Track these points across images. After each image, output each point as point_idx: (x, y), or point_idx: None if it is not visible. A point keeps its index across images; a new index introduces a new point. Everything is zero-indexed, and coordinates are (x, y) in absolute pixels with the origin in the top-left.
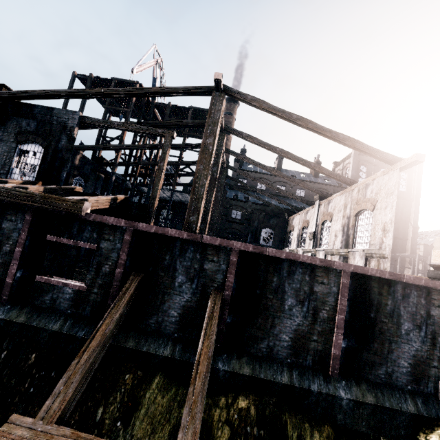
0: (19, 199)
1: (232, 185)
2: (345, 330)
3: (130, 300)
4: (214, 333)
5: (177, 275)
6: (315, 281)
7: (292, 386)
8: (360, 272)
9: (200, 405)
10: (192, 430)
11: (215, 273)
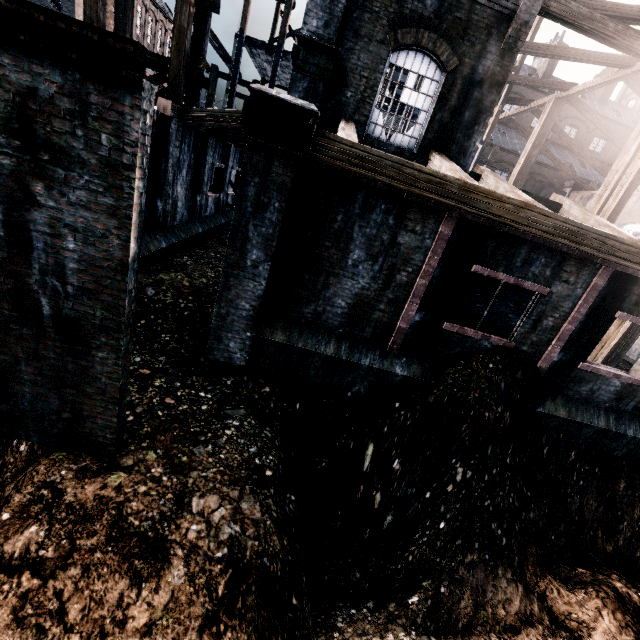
0: (616, 255)
1: (512, 121)
2: None
3: None
4: None
5: None
6: None
7: None
8: None
9: None
10: None
11: None
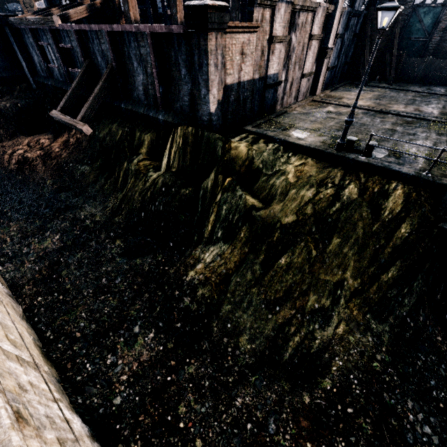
0: (41, 24)
1: None
2: (159, 80)
3: (84, 74)
4: (100, 85)
5: (97, 57)
6: (140, 46)
7: (143, 114)
8: (152, 31)
9: (86, 109)
10: (82, 115)
11: (107, 52)
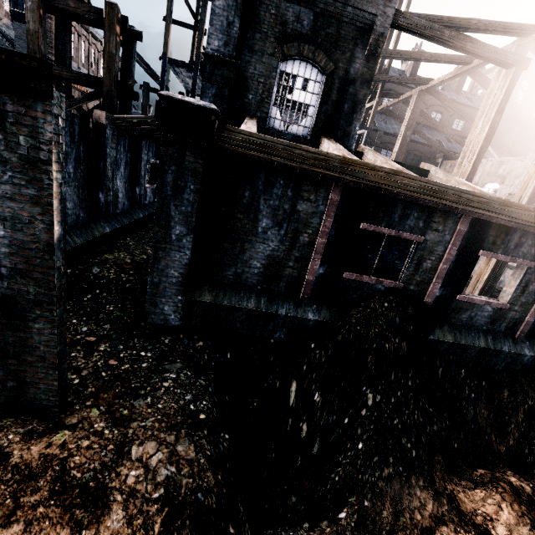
0: (471, 205)
1: (389, 110)
2: None
3: None
4: None
5: None
6: None
7: None
8: None
9: None
10: None
11: None
